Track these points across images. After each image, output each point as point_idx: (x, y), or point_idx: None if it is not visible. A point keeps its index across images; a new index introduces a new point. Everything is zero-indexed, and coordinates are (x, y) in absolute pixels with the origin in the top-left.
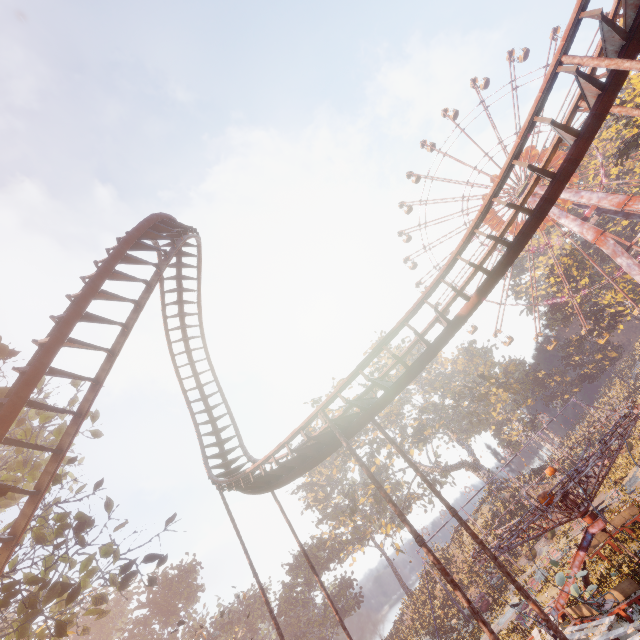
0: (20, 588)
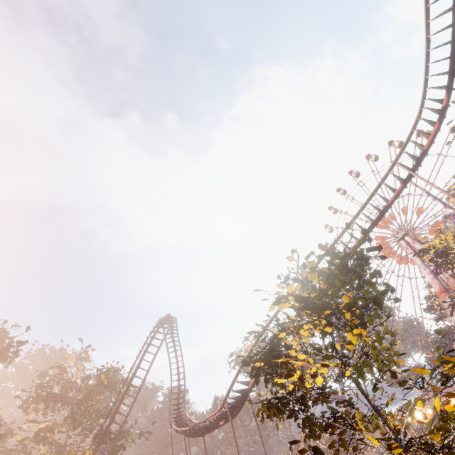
0: (114, 450)
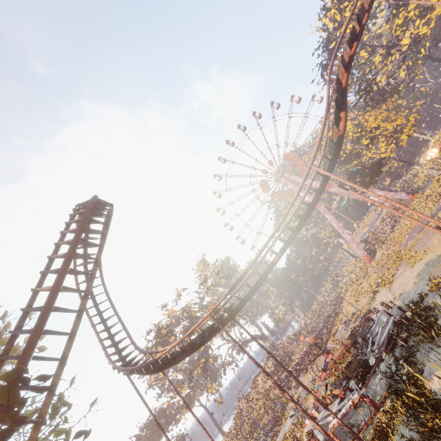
0: None
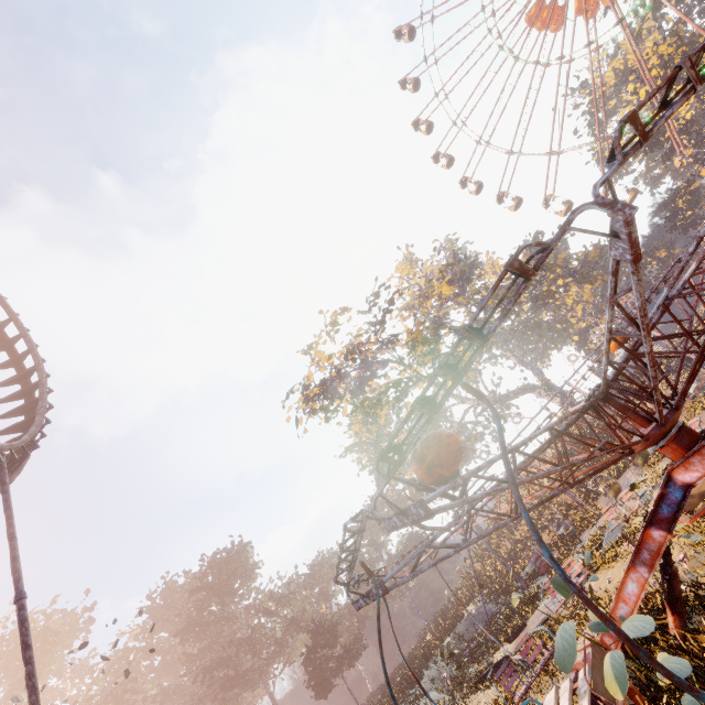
0: None
